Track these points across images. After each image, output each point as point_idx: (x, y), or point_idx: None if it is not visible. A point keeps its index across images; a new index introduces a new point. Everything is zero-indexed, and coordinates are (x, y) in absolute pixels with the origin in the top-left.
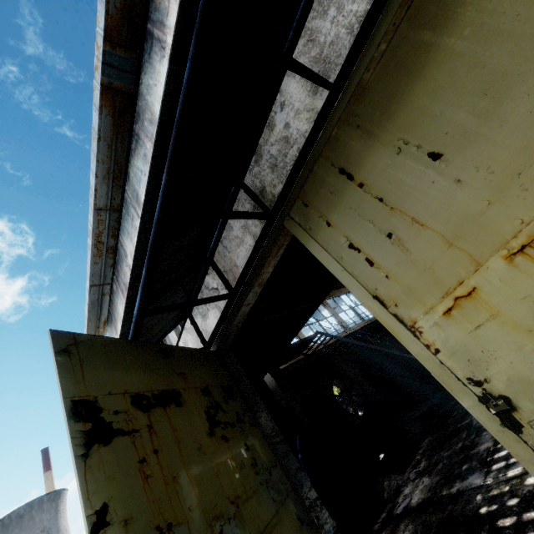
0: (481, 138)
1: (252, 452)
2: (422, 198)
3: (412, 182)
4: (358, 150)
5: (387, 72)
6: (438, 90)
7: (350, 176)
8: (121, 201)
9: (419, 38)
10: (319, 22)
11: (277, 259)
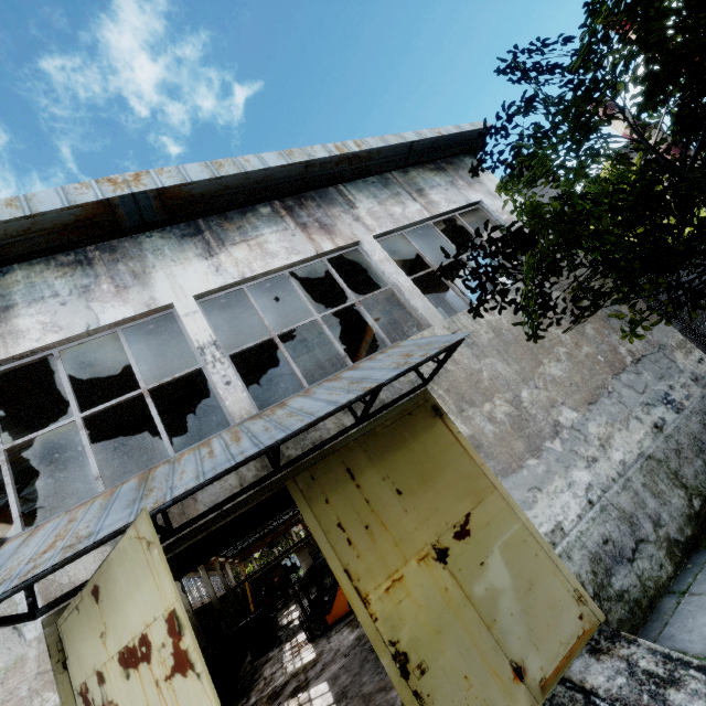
0: (418, 495)
1: None
2: (389, 512)
3: (386, 500)
4: (362, 464)
5: (388, 435)
6: (406, 461)
7: (353, 477)
8: None
9: (404, 433)
10: None
11: (245, 509)
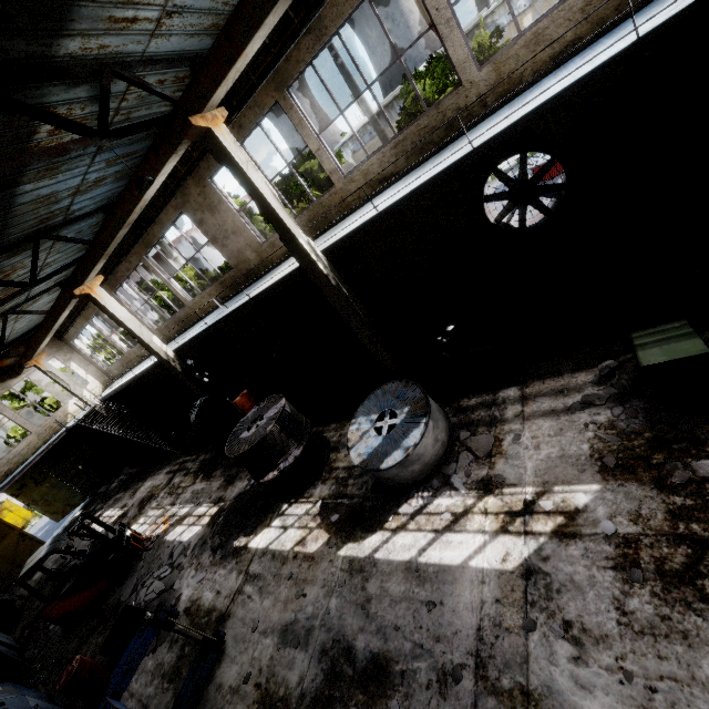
0: None
1: (51, 483)
2: None
3: None
4: None
5: None
6: None
7: None
8: None
9: None
10: None
11: None
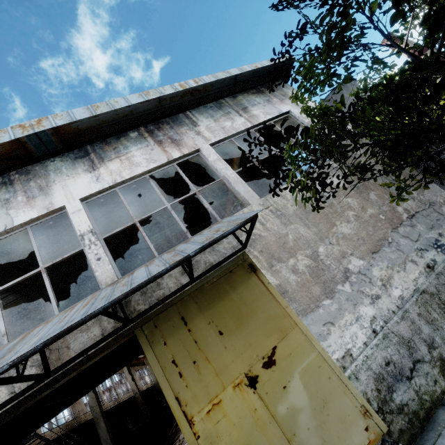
0: (235, 334)
1: None
2: (212, 349)
3: (210, 339)
4: (193, 313)
5: (214, 289)
6: (227, 308)
7: (186, 323)
8: None
9: (226, 286)
10: None
11: (108, 351)
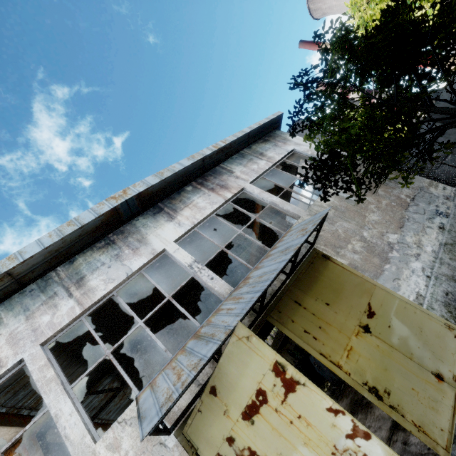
0: (337, 302)
1: None
2: (327, 316)
3: (323, 310)
4: (301, 296)
5: (307, 277)
6: (323, 287)
7: (300, 304)
8: (35, 276)
9: (314, 273)
10: None
11: None
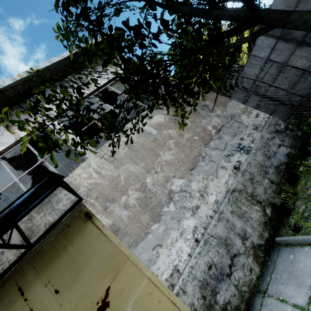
0: (71, 287)
1: None
2: None
3: (46, 302)
4: (31, 279)
5: (51, 249)
6: (64, 264)
7: (23, 293)
8: None
9: (63, 242)
10: (36, 215)
11: None
